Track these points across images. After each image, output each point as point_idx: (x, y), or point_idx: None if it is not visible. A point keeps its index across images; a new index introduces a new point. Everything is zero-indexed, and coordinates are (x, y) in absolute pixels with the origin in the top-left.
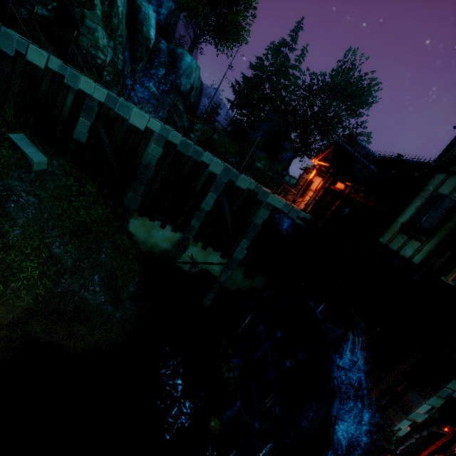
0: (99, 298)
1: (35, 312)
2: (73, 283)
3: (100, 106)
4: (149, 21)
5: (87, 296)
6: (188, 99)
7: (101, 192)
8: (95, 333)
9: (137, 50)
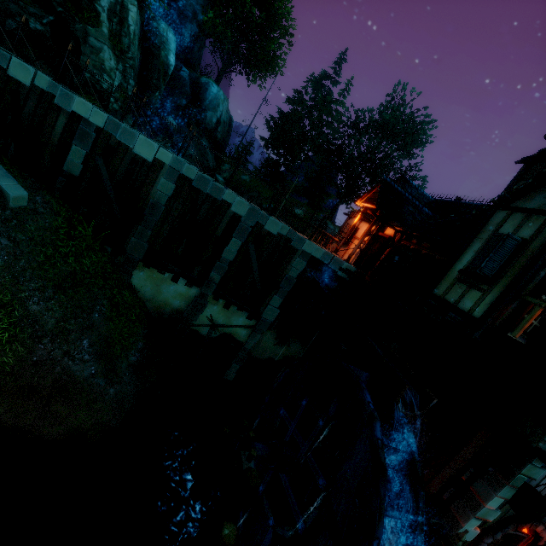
0: (88, 368)
1: (0, 387)
2: (54, 350)
3: (98, 132)
4: (168, 45)
5: (71, 366)
6: (214, 135)
7: (97, 237)
8: (80, 415)
9: (153, 76)
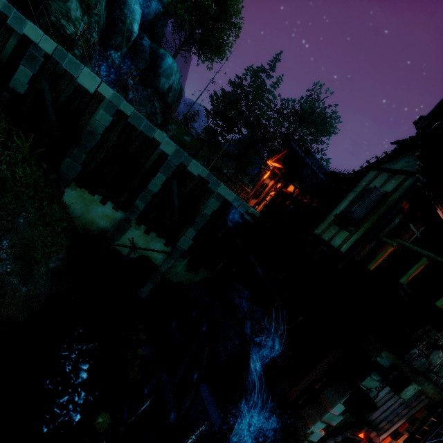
0: (3, 266)
1: None
2: None
3: (46, 58)
4: (133, 15)
5: None
6: (165, 99)
7: (35, 152)
8: None
9: (117, 38)
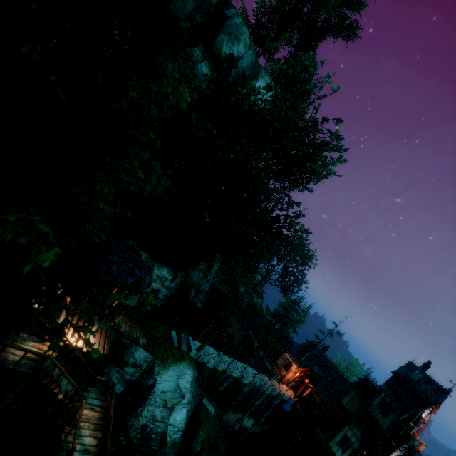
0: None
1: None
2: None
3: (234, 377)
4: None
5: None
6: None
7: (218, 406)
8: None
9: None
